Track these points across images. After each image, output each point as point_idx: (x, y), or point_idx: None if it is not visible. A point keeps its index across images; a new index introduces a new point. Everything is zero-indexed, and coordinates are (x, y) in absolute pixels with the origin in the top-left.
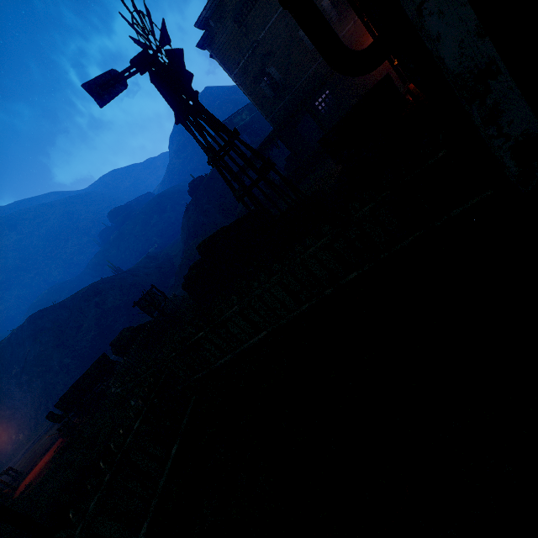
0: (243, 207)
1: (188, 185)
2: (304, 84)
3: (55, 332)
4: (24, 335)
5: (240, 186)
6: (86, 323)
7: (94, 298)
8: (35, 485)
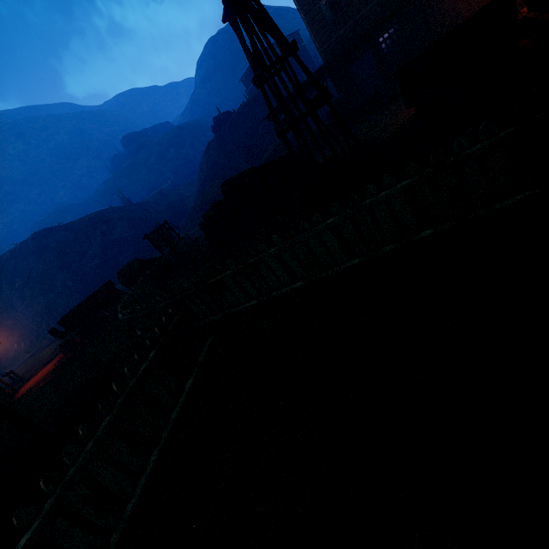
0: (271, 153)
1: (213, 119)
2: (372, 11)
3: (60, 253)
4: (28, 251)
5: (288, 116)
6: (91, 249)
7: (101, 226)
8: (36, 391)
